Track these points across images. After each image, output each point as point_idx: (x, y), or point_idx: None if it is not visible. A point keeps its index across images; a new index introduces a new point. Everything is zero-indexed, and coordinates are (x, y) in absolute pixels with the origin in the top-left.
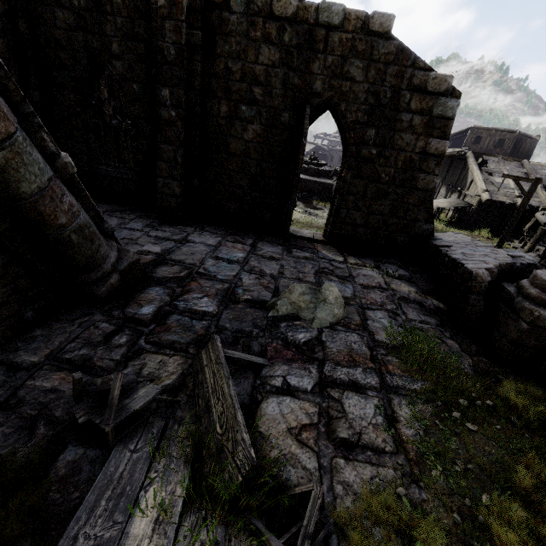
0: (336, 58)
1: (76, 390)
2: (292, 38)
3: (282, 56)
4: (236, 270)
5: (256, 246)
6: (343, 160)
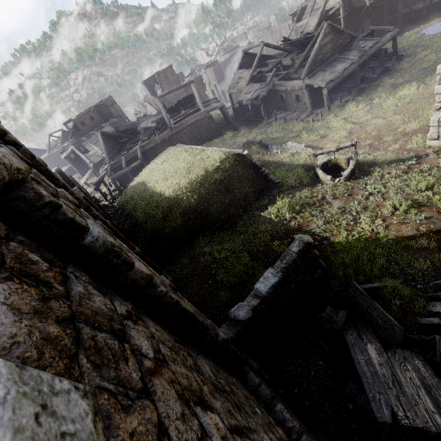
0: None
1: None
2: None
3: None
4: None
5: None
6: None
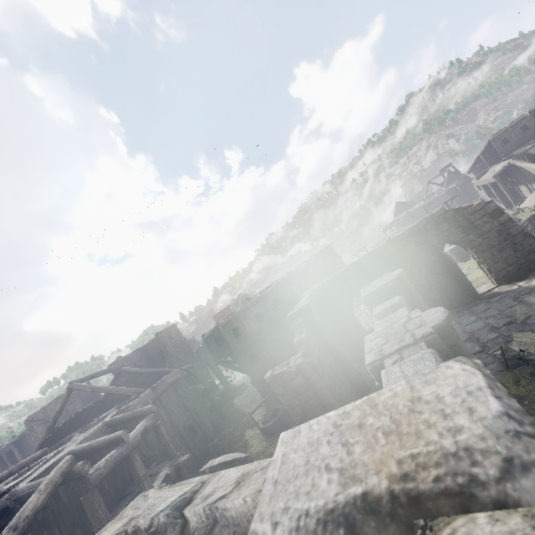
0: (434, 230)
1: (502, 351)
2: (414, 238)
3: (415, 245)
4: (482, 322)
5: (472, 311)
6: (469, 252)
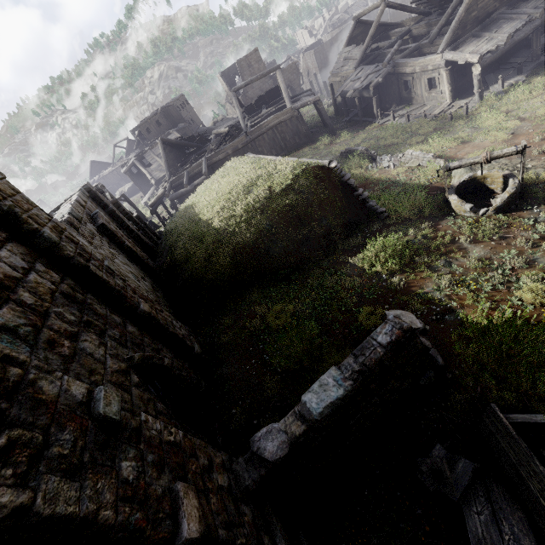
0: None
1: None
2: None
3: None
4: None
5: None
6: None
